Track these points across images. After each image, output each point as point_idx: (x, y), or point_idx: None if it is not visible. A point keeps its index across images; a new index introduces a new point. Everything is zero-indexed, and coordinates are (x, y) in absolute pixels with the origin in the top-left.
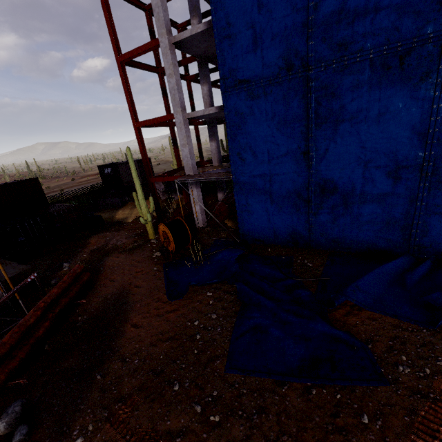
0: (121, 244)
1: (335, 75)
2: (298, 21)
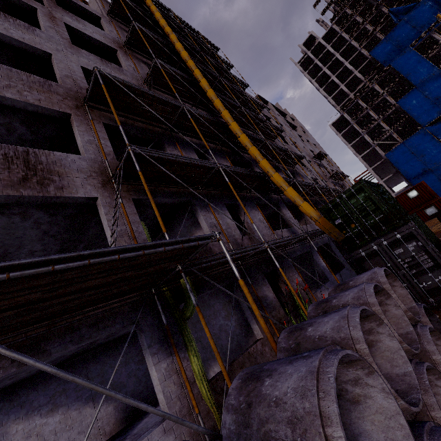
0: None
1: (437, 168)
2: (422, 165)
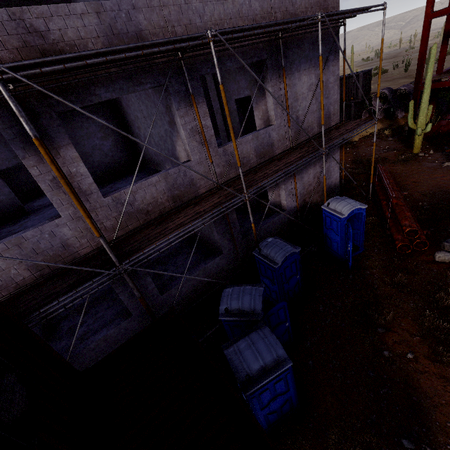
0: (381, 156)
1: None
2: None
